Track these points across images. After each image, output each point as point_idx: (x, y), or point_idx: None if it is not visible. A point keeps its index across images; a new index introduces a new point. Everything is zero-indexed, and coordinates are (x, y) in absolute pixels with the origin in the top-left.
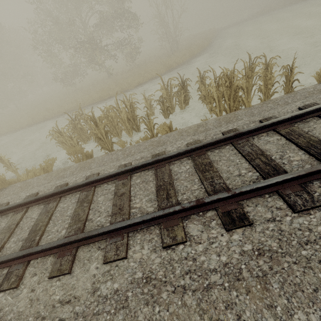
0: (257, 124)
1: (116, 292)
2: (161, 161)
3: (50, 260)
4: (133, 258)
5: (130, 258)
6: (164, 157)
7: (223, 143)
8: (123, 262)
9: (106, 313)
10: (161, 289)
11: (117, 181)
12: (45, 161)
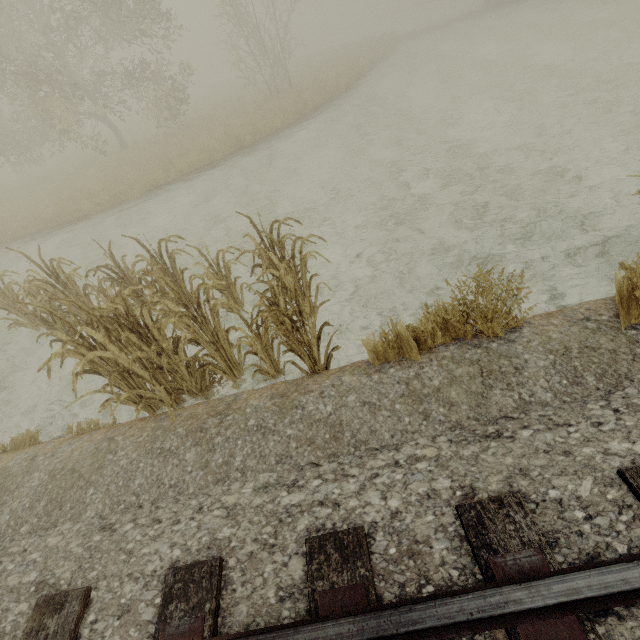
0: (22, 618)
1: None
2: None
3: None
4: None
5: None
6: None
7: None
8: None
9: None
10: None
11: None
12: None
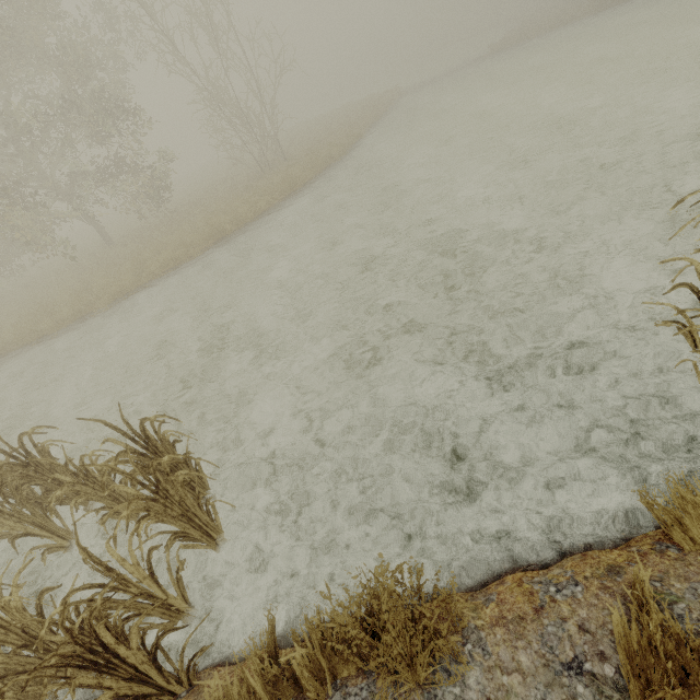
0: None
1: None
2: None
3: None
4: None
5: None
6: None
7: None
8: None
9: None
10: None
11: None
12: None
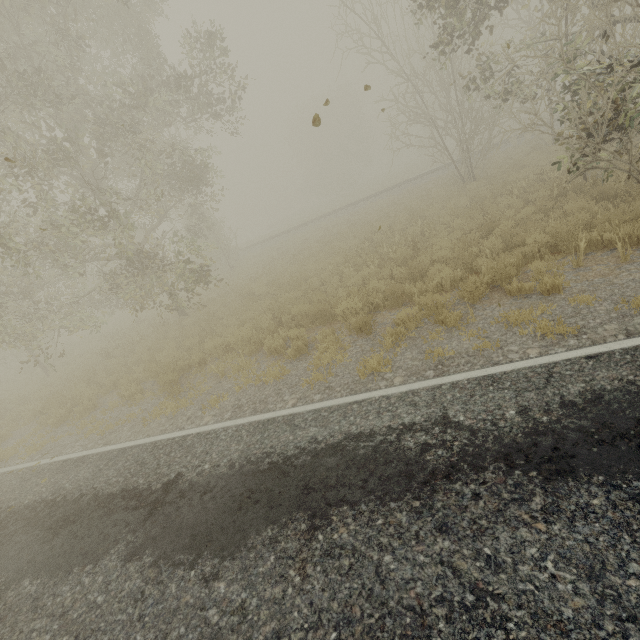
0: None
1: None
2: None
3: None
4: None
5: None
6: None
7: None
8: None
9: None
10: None
11: None
12: None
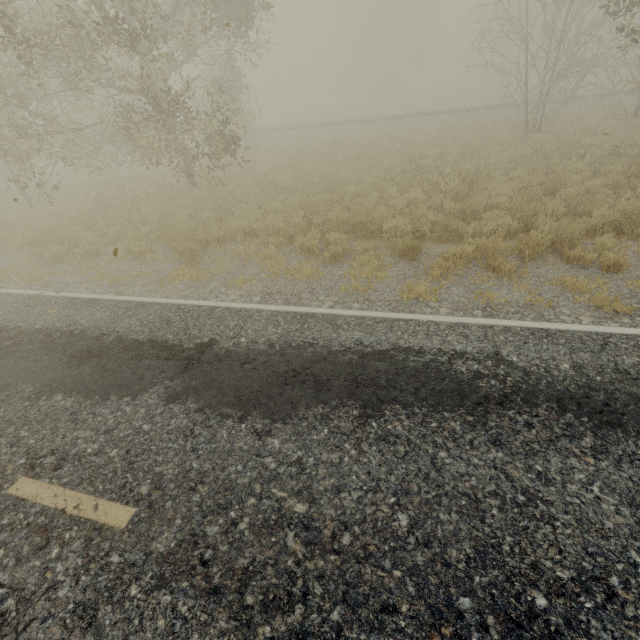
0: None
1: None
2: None
3: None
4: None
5: None
6: None
7: None
8: None
9: None
10: None
11: None
12: None
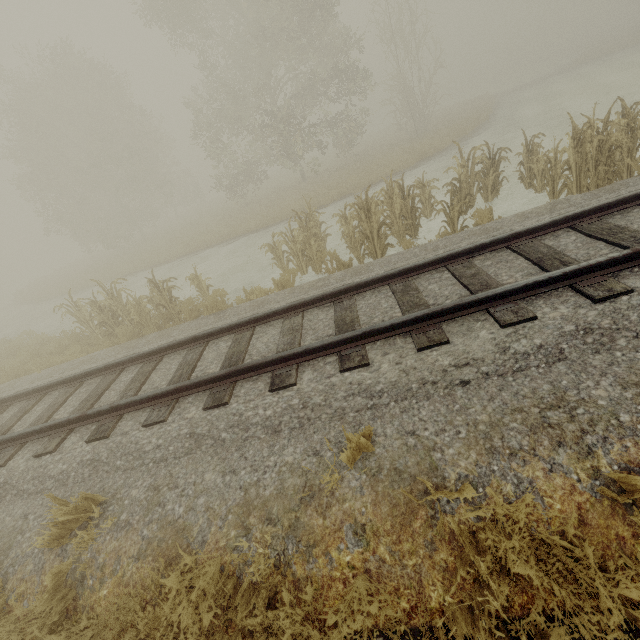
0: None
1: (540, 347)
2: (520, 237)
3: (400, 340)
4: (548, 318)
5: (542, 318)
6: (529, 228)
7: (628, 205)
8: (533, 323)
9: (535, 368)
10: (614, 336)
11: (450, 267)
12: (286, 270)
